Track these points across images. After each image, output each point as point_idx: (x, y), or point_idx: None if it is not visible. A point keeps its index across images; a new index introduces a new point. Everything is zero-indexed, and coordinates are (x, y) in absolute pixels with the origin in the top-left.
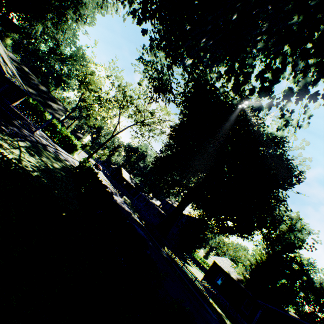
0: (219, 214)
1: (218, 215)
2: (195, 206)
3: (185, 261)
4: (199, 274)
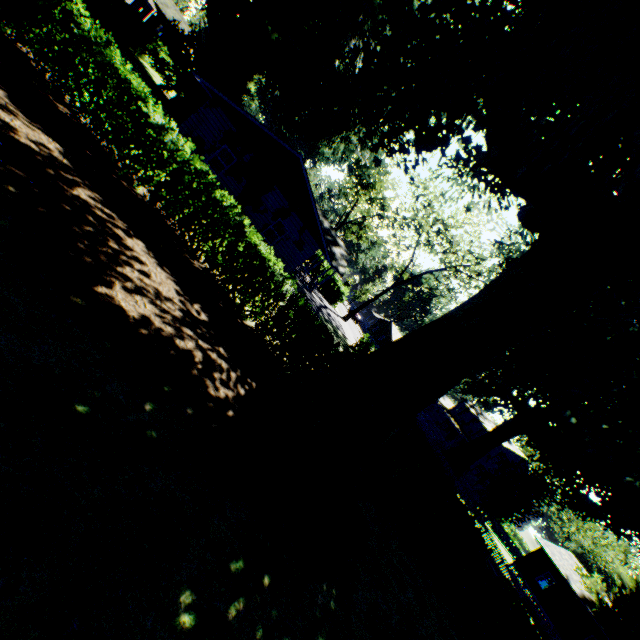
0: (575, 474)
1: (572, 475)
2: (526, 441)
3: (481, 522)
4: (504, 554)
